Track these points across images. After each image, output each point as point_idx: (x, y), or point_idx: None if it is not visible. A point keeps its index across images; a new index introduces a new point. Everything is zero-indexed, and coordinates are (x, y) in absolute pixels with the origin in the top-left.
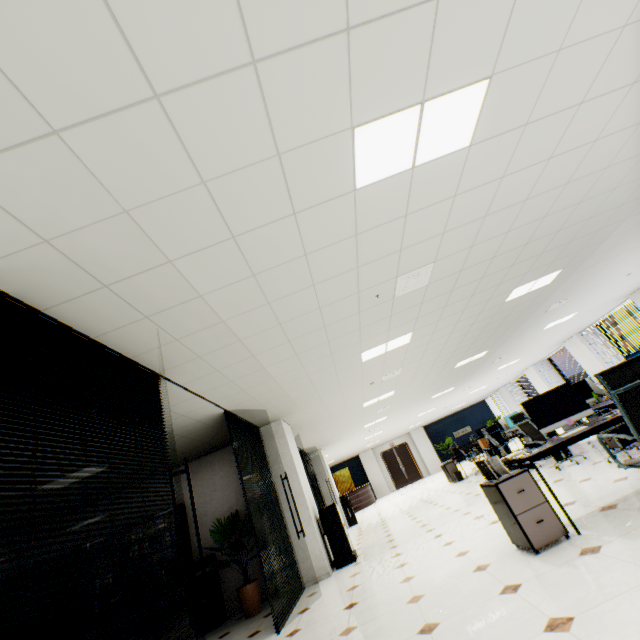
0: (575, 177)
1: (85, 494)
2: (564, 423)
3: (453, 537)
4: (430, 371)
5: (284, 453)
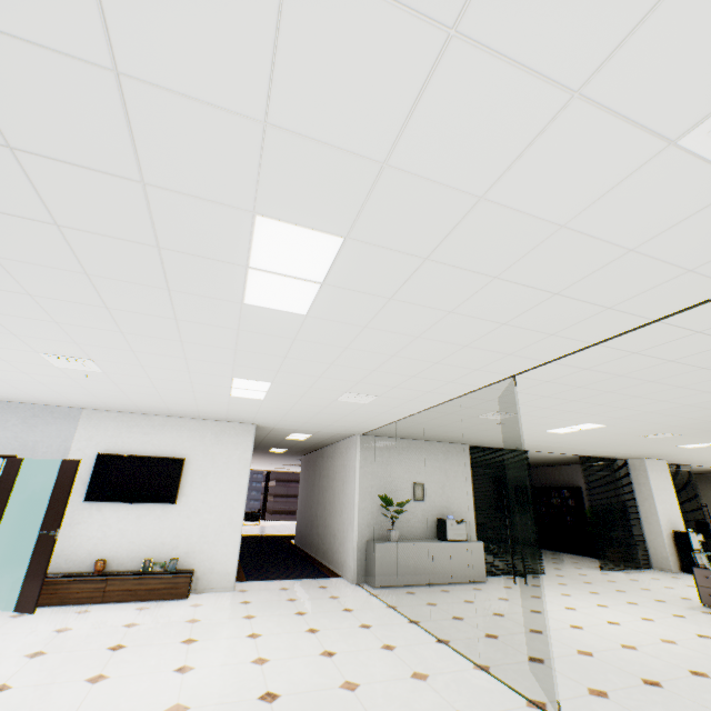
0: None
1: (499, 497)
2: None
3: None
4: None
5: (644, 483)
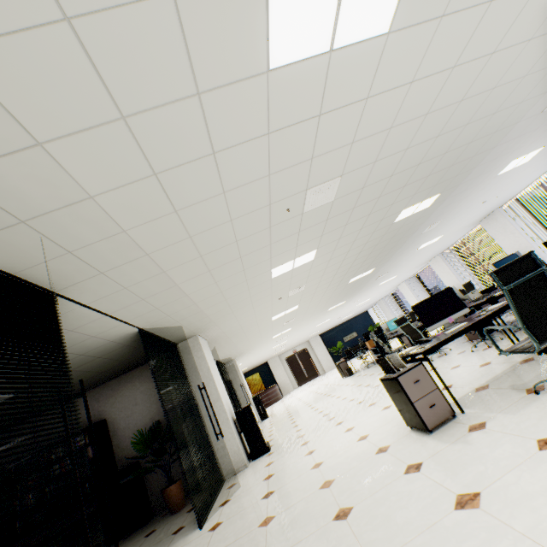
0: (469, 94)
1: None
2: (446, 321)
3: (353, 424)
4: (329, 287)
5: (202, 365)
